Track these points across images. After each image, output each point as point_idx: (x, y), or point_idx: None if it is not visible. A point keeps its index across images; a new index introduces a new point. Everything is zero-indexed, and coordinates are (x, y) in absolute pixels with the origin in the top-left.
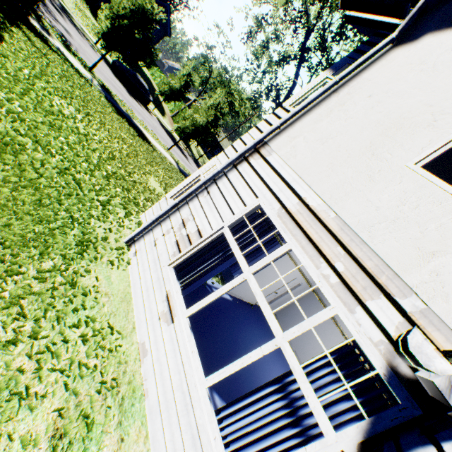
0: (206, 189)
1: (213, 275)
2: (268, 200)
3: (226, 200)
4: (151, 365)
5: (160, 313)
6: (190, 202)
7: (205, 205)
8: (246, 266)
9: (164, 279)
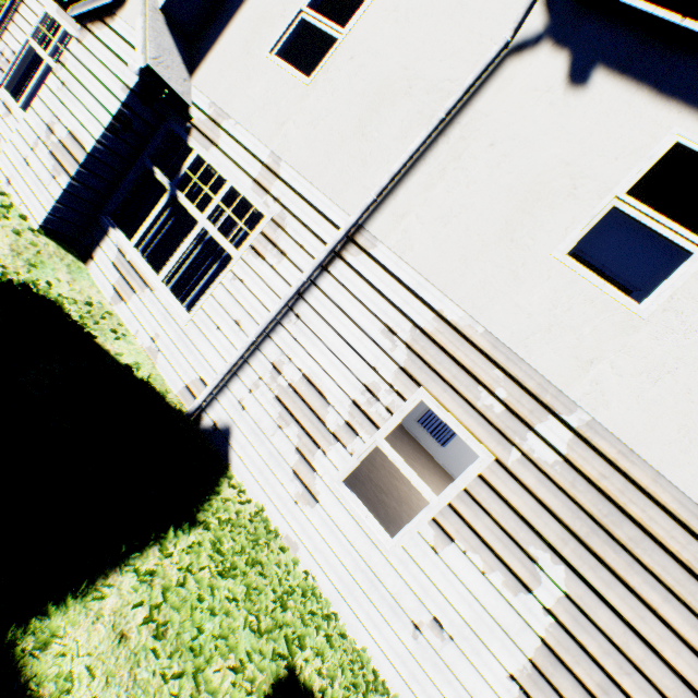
0: (12, 21)
1: (40, 86)
2: (52, 6)
3: (27, 21)
4: (6, 143)
5: (3, 116)
6: (3, 37)
7: (14, 33)
8: (45, 54)
9: (0, 97)
